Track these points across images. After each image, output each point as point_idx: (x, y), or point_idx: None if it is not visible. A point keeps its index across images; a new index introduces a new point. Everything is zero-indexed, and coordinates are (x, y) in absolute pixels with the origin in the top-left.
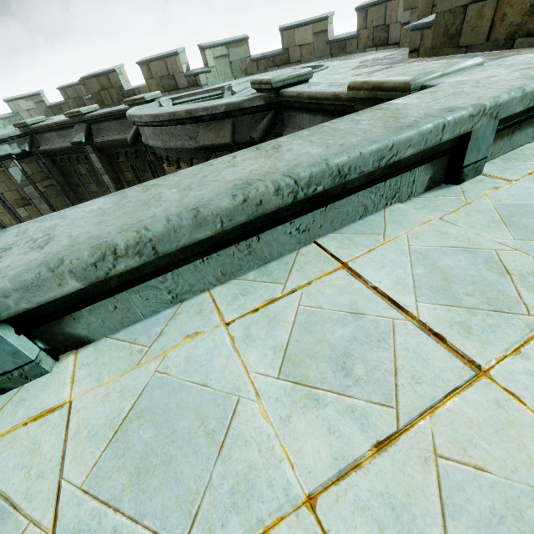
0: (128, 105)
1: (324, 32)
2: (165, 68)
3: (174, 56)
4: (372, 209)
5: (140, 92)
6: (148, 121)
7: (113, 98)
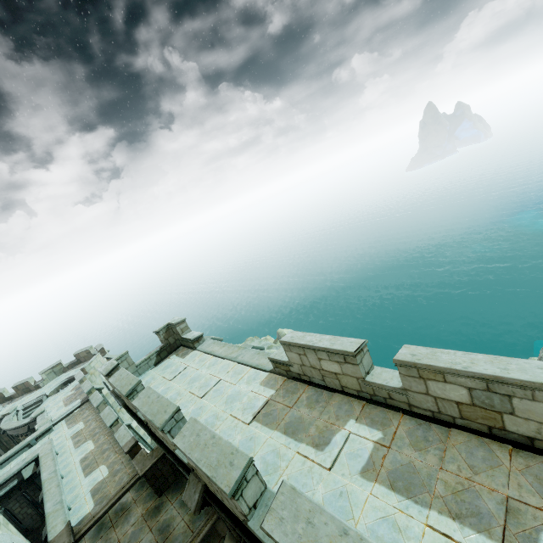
0: (4, 416)
1: (90, 352)
2: (24, 386)
3: (28, 381)
4: (20, 455)
5: (14, 396)
6: (6, 430)
7: (0, 401)
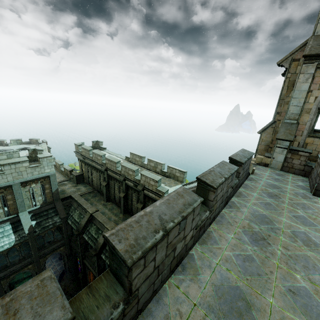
0: None
1: (37, 141)
2: (1, 142)
3: (3, 141)
4: None
5: None
6: None
7: None
